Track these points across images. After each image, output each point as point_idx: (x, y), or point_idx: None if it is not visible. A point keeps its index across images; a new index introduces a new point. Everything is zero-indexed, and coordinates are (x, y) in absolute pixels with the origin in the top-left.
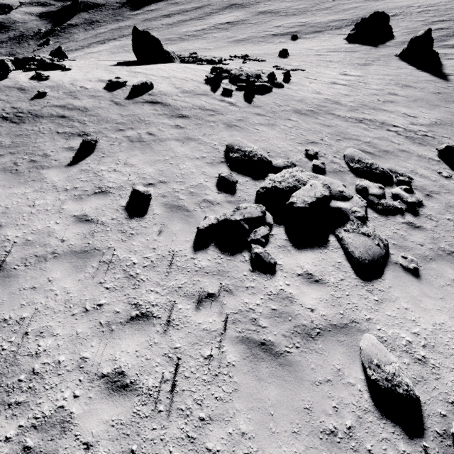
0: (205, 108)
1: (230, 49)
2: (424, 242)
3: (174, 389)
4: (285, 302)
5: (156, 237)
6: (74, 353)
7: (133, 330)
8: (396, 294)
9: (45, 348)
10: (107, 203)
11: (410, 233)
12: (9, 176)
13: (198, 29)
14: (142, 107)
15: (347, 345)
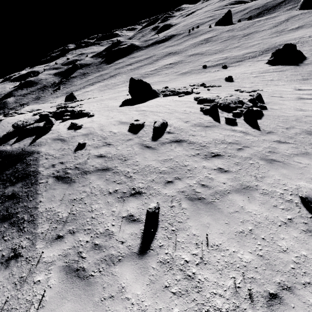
0: (226, 141)
1: (181, 79)
2: None
3: None
4: None
5: None
6: None
7: None
8: None
9: None
10: None
11: None
12: (78, 288)
13: (152, 70)
14: (172, 148)
15: None
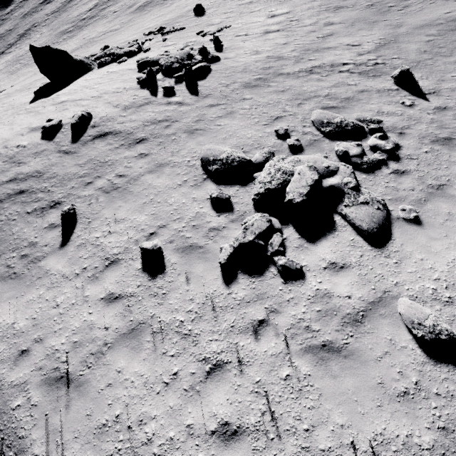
0: (156, 120)
1: (138, 22)
2: (414, 186)
3: (274, 417)
4: (325, 300)
5: (187, 288)
6: (179, 425)
7: (215, 383)
8: (409, 249)
9: (152, 433)
10: (123, 272)
11: (399, 182)
12: (13, 284)
13: (90, 7)
14: (95, 146)
15: (389, 315)
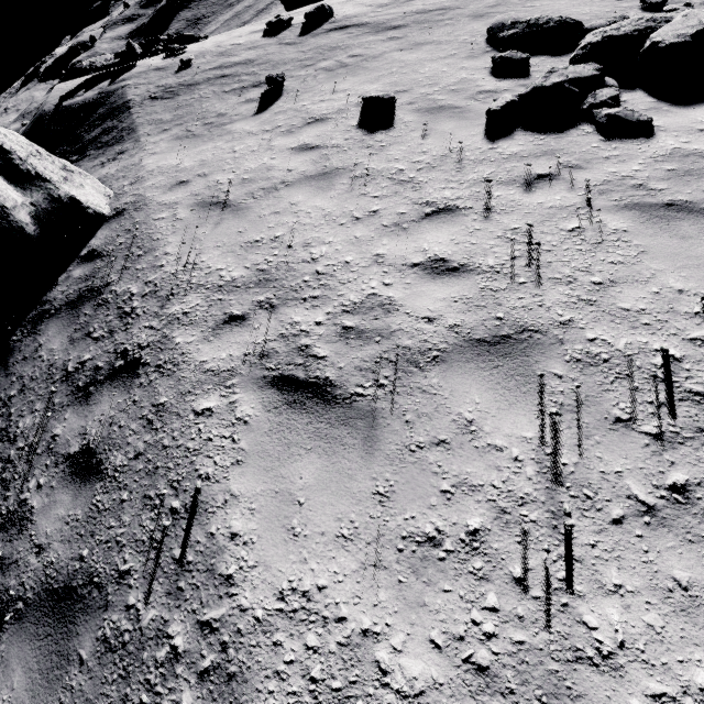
0: (426, 10)
1: None
2: None
3: (534, 263)
4: (691, 159)
5: (421, 142)
6: (363, 253)
7: (436, 224)
8: None
9: (320, 254)
10: (330, 128)
11: None
12: (188, 141)
13: None
14: (328, 36)
15: None
